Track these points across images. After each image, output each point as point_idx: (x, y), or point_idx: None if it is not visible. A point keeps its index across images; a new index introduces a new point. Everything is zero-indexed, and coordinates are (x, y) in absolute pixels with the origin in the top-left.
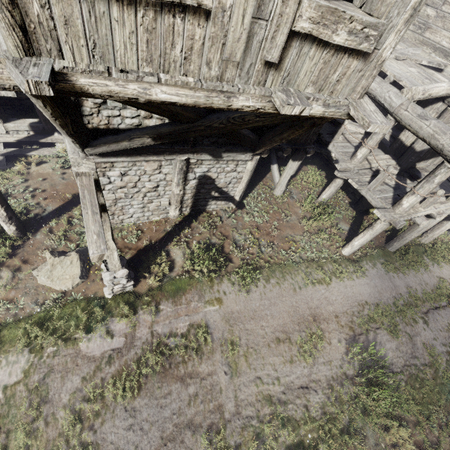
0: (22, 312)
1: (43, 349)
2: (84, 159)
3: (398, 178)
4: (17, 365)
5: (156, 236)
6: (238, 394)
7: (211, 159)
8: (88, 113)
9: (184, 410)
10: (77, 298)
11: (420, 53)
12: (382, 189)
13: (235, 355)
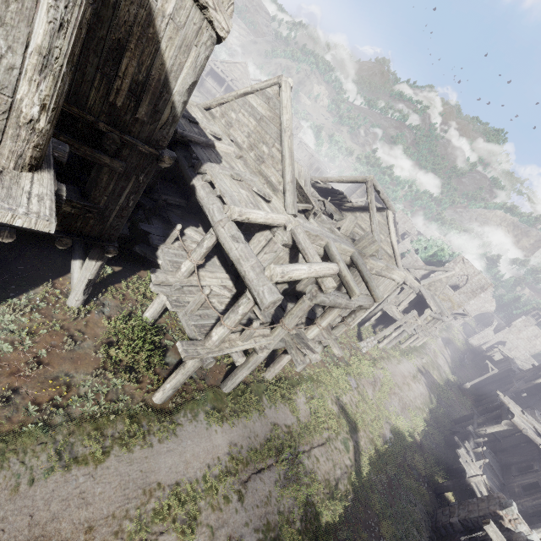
0: None
1: None
2: None
3: (231, 302)
4: None
5: None
6: None
7: None
8: None
9: None
10: None
11: (257, 181)
12: (205, 314)
13: None
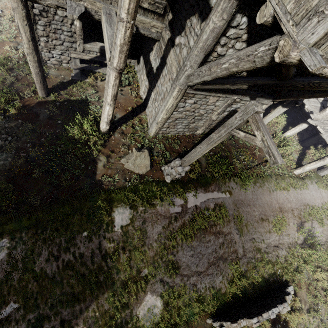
0: (117, 184)
1: (138, 208)
2: (256, 102)
3: None
4: (126, 215)
5: (188, 146)
6: (244, 246)
7: (246, 100)
8: (209, 60)
9: (218, 250)
10: (149, 180)
11: None
12: None
13: (241, 225)
